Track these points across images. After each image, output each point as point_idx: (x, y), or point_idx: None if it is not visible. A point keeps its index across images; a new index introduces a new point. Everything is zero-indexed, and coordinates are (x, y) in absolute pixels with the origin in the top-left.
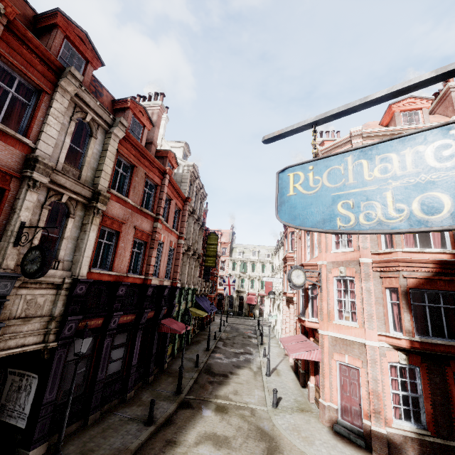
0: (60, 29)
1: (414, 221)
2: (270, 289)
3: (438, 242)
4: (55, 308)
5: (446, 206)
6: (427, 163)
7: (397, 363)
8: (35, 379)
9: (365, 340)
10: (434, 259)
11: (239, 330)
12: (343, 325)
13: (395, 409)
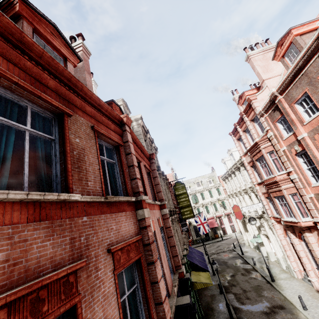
0: None
1: None
2: (240, 213)
3: None
4: None
5: None
6: None
7: None
8: None
9: None
10: None
11: (229, 264)
12: None
13: None
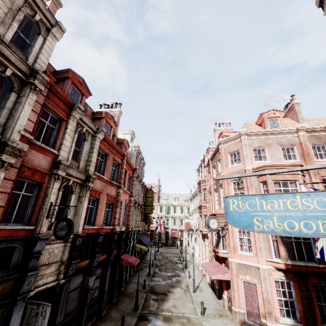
0: (70, 79)
1: (285, 231)
2: (189, 227)
3: None
4: (63, 255)
5: (296, 227)
6: (288, 207)
7: (279, 279)
8: (49, 307)
9: (259, 265)
10: None
11: (168, 258)
12: (243, 255)
13: (280, 310)
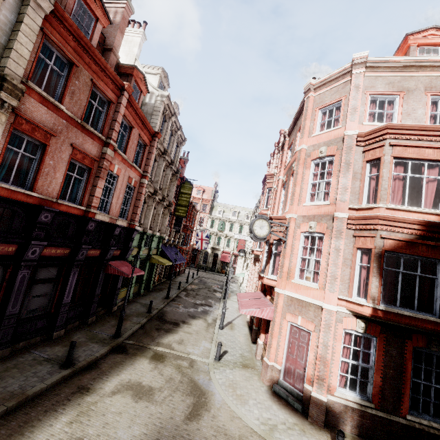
0: None
1: None
2: (242, 248)
3: (430, 202)
4: None
5: None
6: None
7: (353, 331)
8: None
9: (323, 303)
10: (421, 220)
11: (207, 284)
12: (302, 285)
13: (341, 377)
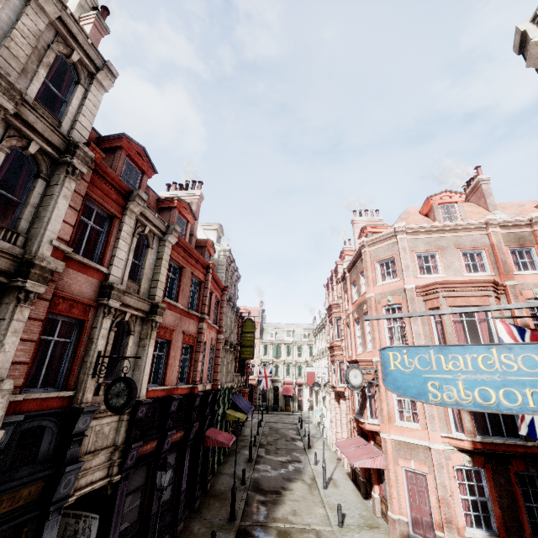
0: (123, 150)
1: (476, 404)
2: (312, 379)
3: (487, 339)
4: (118, 436)
5: (493, 398)
6: (480, 367)
7: (462, 466)
8: (96, 520)
9: (430, 444)
10: None
11: (280, 431)
12: (405, 427)
13: (466, 516)
